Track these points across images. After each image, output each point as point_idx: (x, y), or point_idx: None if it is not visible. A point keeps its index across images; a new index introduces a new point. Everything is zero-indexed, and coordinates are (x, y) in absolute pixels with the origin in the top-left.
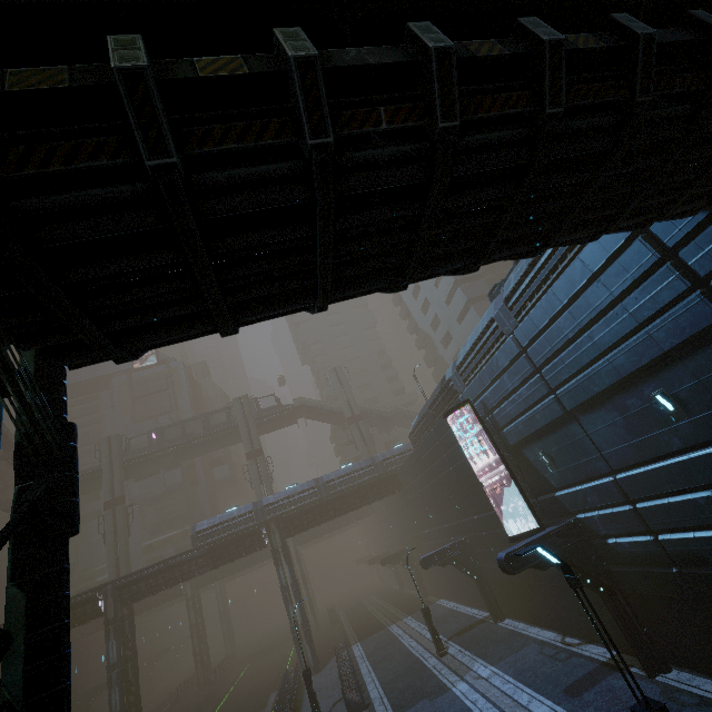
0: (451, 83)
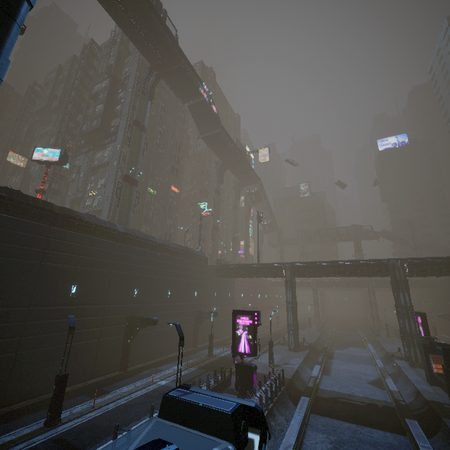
0: None
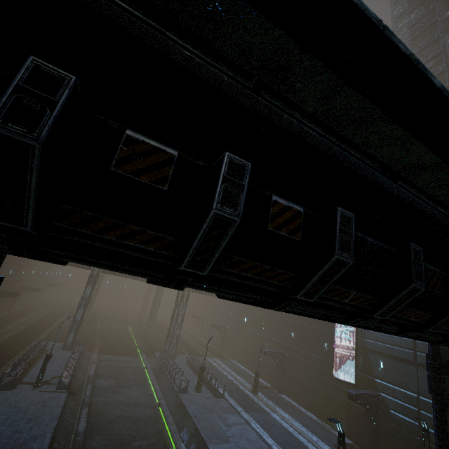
0: None
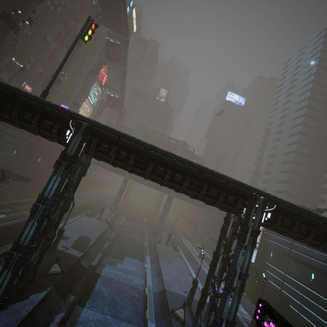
0: (325, 245)
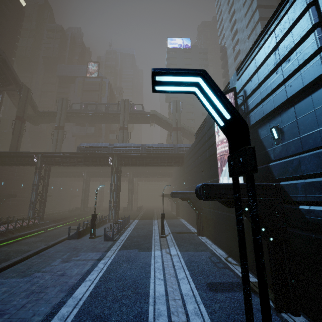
0: None
